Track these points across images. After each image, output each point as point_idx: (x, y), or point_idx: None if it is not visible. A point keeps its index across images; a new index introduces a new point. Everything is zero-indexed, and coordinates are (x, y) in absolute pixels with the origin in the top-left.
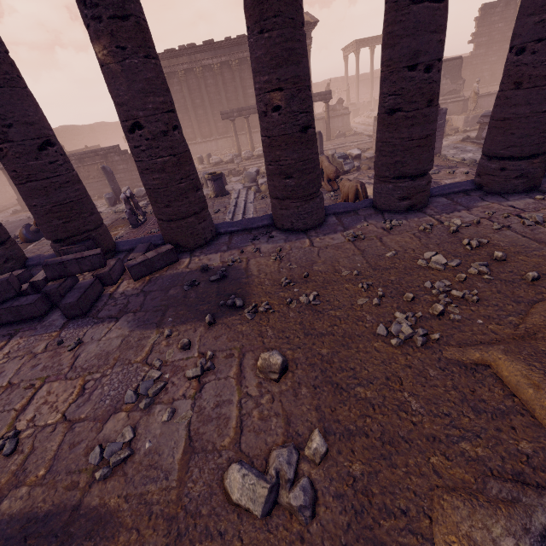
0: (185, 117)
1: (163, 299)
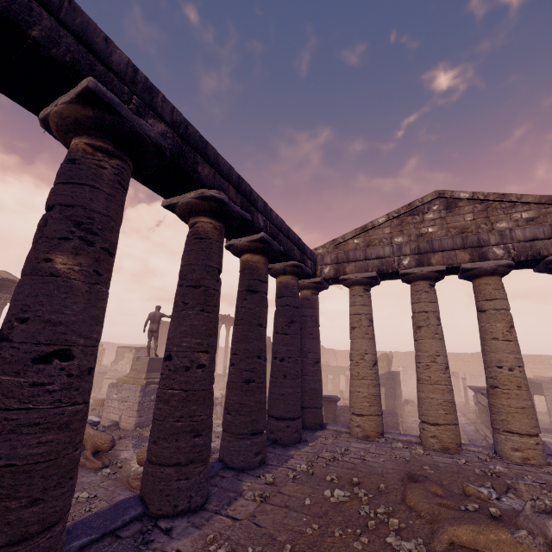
0: None
1: None
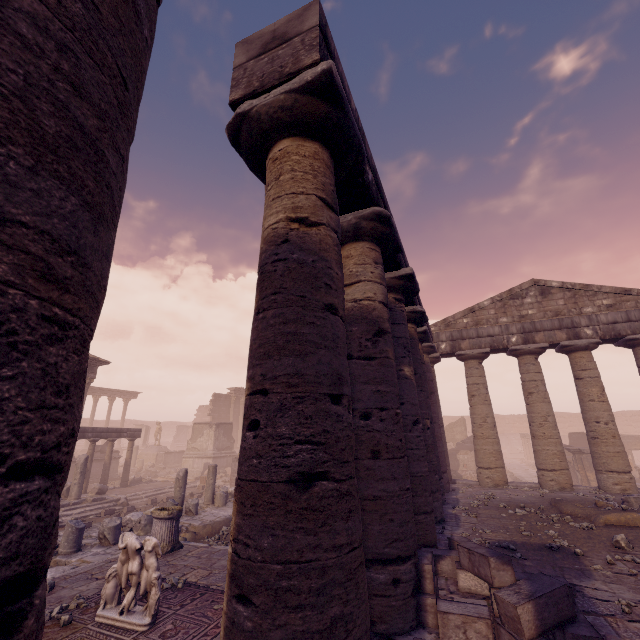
0: None
1: (541, 567)
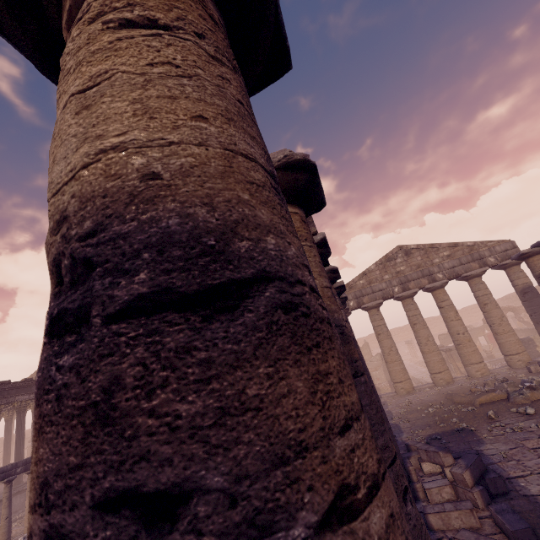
0: None
1: (458, 445)
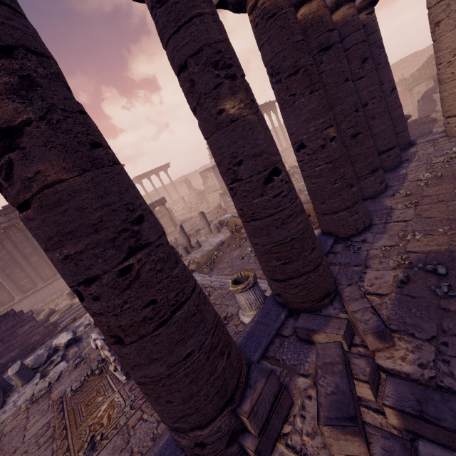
0: (15, 270)
1: None
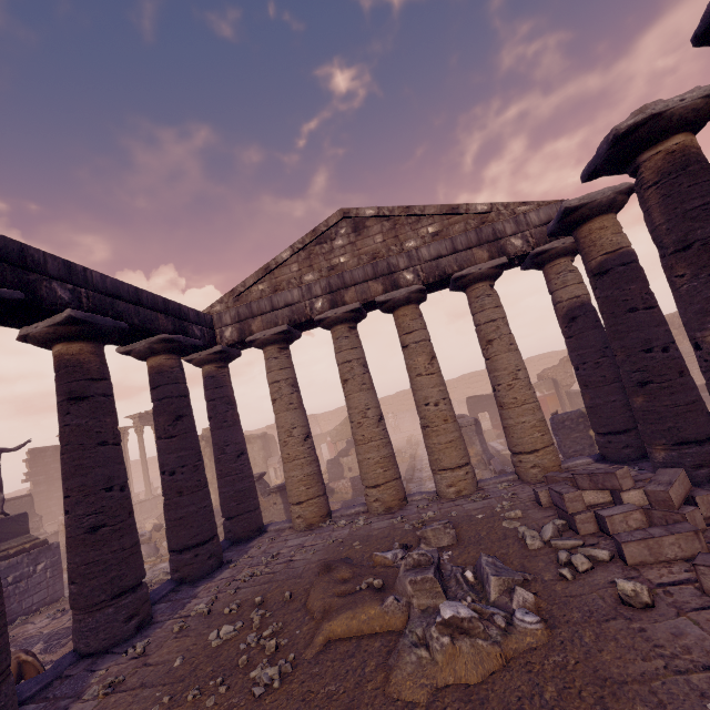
0: None
1: None
